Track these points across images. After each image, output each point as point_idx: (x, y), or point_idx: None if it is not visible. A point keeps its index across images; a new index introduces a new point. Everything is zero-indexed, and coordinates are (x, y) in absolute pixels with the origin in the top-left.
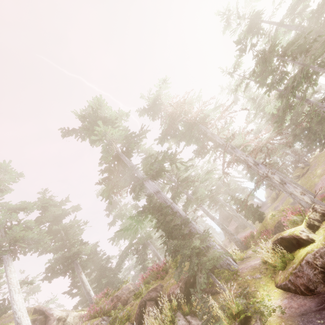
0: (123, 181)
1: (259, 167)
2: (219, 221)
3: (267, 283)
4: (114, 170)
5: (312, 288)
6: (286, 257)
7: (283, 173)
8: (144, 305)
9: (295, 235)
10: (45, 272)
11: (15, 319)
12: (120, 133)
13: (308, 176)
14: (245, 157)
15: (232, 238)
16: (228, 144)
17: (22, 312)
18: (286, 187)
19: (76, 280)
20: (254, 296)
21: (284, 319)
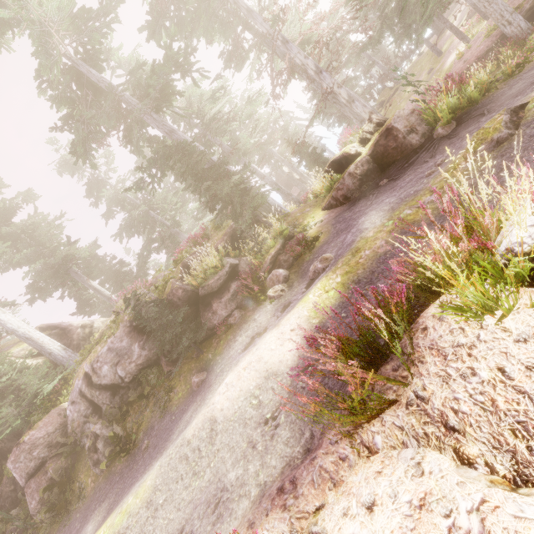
0: (104, 116)
1: (322, 77)
2: (272, 180)
3: (315, 212)
4: (77, 100)
5: (349, 196)
6: (333, 179)
7: (363, 99)
8: (188, 265)
9: (345, 153)
10: (29, 293)
11: (20, 336)
12: (57, 1)
13: (394, 102)
14: (303, 60)
15: (290, 200)
16: (277, 34)
17: (24, 329)
18: (354, 107)
19: (83, 298)
20: (301, 225)
21: (322, 226)
